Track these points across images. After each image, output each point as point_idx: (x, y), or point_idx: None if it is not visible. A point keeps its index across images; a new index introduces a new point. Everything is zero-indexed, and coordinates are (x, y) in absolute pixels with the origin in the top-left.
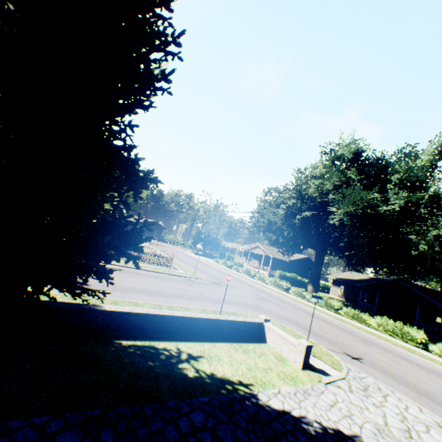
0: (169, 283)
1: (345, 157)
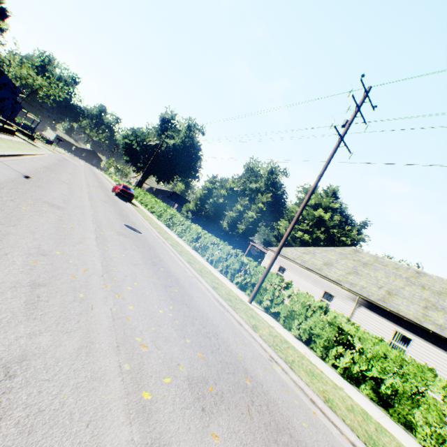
0: None
1: (160, 120)
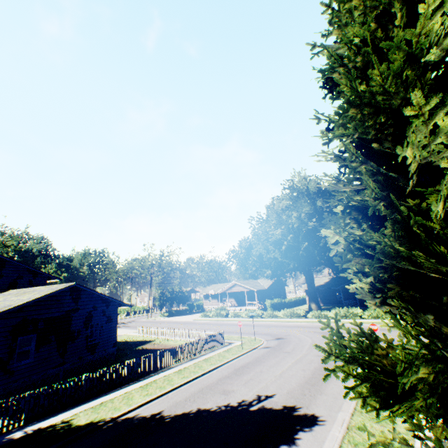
0: (282, 360)
1: (310, 191)
